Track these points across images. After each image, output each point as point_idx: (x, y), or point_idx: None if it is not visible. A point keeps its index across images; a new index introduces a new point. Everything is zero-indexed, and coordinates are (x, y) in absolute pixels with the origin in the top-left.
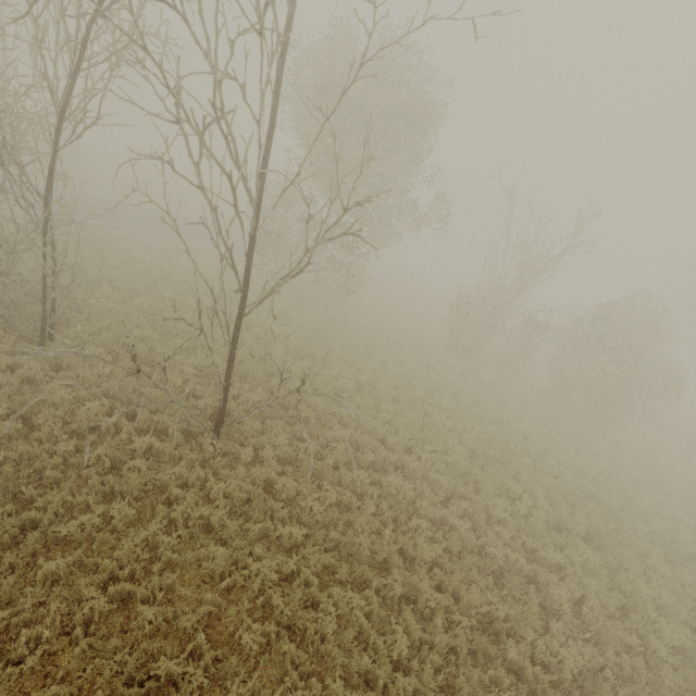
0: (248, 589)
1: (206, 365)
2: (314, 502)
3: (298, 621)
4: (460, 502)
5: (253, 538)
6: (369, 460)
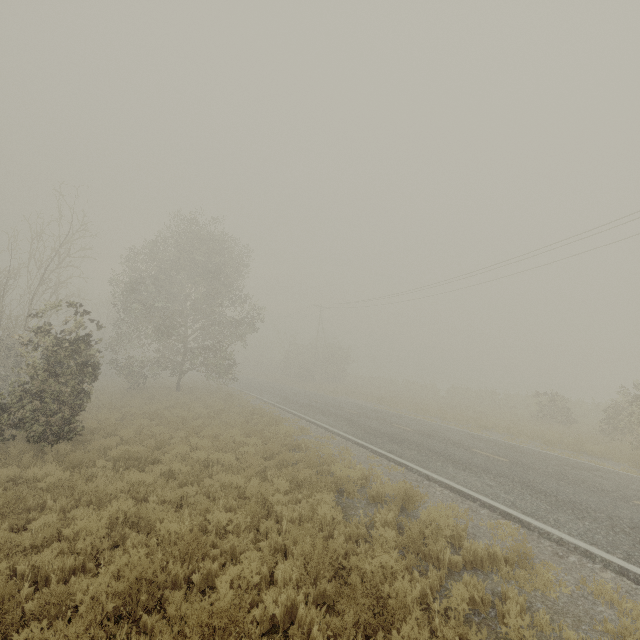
0: None
1: None
2: None
3: None
4: None
5: None
6: None
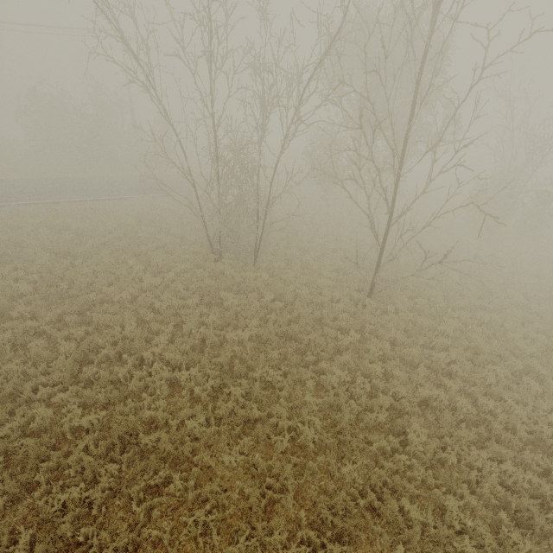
0: (432, 369)
1: (332, 265)
2: (446, 327)
3: (471, 379)
4: (533, 325)
5: (420, 347)
6: (460, 305)
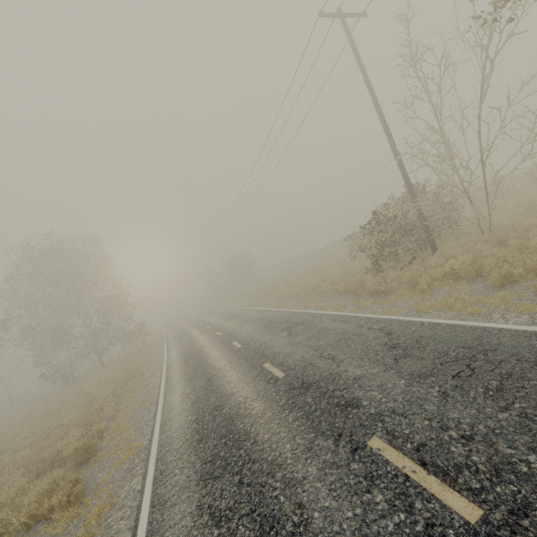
0: None
1: None
2: None
3: None
4: None
5: None
6: None
